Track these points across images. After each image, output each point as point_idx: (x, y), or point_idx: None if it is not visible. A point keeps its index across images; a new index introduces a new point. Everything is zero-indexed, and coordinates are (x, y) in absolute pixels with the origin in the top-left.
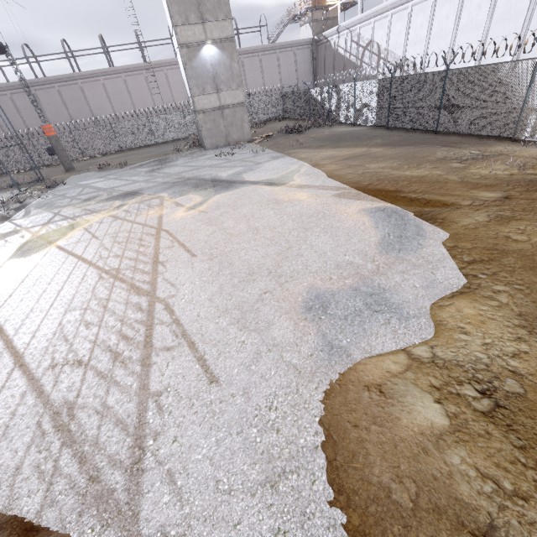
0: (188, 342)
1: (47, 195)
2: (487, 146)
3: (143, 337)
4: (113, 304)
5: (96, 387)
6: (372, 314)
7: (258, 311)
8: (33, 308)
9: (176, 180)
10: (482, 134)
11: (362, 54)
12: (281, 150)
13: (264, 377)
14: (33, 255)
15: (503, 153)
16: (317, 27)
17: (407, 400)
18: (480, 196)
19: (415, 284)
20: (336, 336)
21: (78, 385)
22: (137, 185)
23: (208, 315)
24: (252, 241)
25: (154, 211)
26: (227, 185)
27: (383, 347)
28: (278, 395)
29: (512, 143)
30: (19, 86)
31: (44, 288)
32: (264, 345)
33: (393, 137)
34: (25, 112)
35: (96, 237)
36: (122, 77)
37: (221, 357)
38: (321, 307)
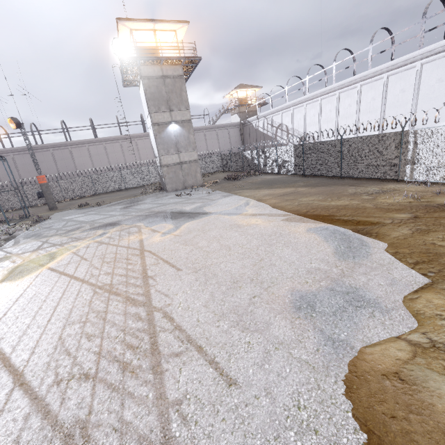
0: (195, 347)
1: (34, 227)
2: (382, 185)
3: (149, 345)
4: (112, 315)
5: (108, 401)
6: (356, 309)
7: (253, 313)
8: (30, 324)
9: (148, 213)
10: (375, 178)
11: (275, 131)
12: (228, 191)
13: (281, 375)
14: (26, 276)
15: (395, 189)
16: (243, 116)
17: (431, 384)
18: (395, 217)
19: (380, 282)
20: (332, 330)
21: (88, 400)
22: (115, 217)
23: (207, 319)
24: (228, 255)
25: (135, 236)
26: (193, 215)
27: (379, 338)
28: (302, 392)
29: (398, 182)
30: (21, 150)
31: (40, 305)
32: (270, 343)
33: (310, 181)
34: (22, 168)
35: (85, 259)
36: (103, 144)
37: (232, 359)
38: (309, 306)
